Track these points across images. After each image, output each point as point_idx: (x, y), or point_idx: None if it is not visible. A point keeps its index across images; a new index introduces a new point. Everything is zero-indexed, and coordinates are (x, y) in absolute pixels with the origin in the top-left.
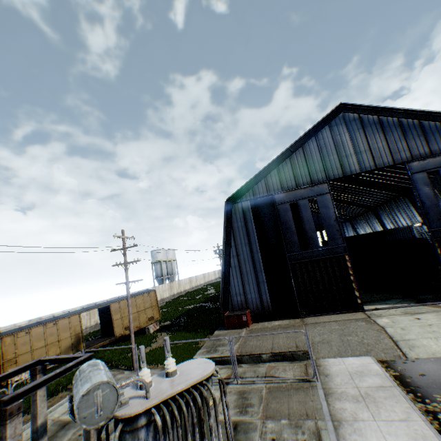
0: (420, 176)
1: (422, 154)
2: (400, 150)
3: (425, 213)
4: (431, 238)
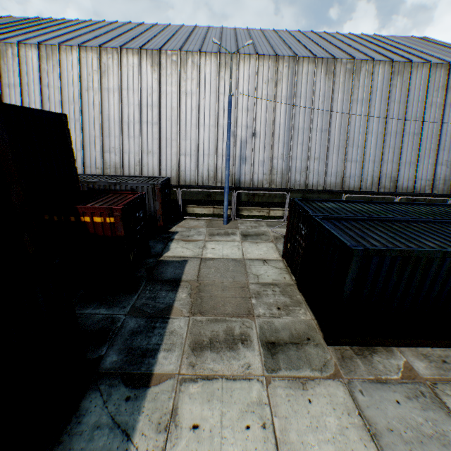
0: None
1: None
2: None
3: None
4: None
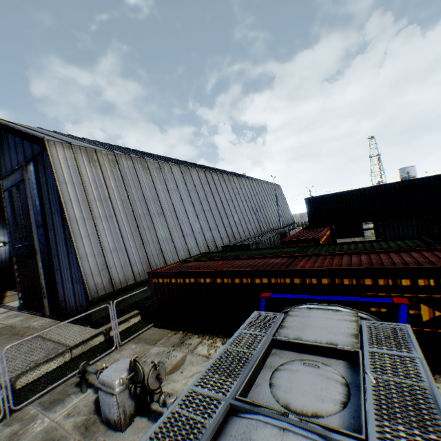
0: (7, 195)
1: (10, 170)
2: (3, 165)
3: (11, 231)
4: (13, 255)
